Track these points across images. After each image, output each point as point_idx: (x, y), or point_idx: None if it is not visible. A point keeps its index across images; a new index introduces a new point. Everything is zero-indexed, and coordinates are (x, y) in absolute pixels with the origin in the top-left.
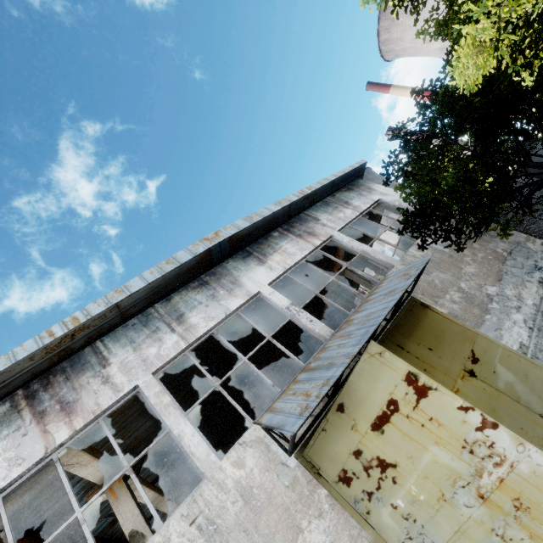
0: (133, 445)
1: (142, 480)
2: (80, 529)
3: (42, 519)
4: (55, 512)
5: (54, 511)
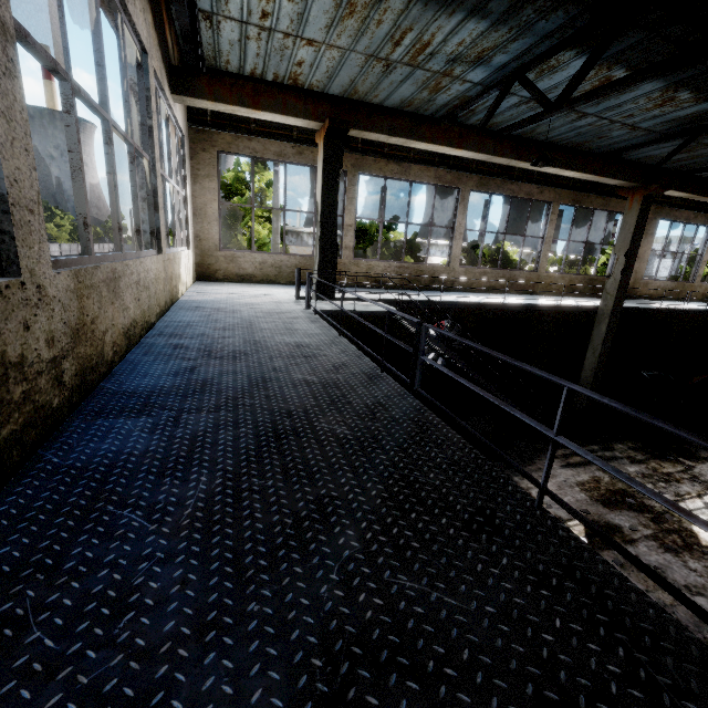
0: (471, 55)
1: (433, 132)
2: (471, 122)
3: (393, 103)
4: (403, 101)
5: (401, 100)
